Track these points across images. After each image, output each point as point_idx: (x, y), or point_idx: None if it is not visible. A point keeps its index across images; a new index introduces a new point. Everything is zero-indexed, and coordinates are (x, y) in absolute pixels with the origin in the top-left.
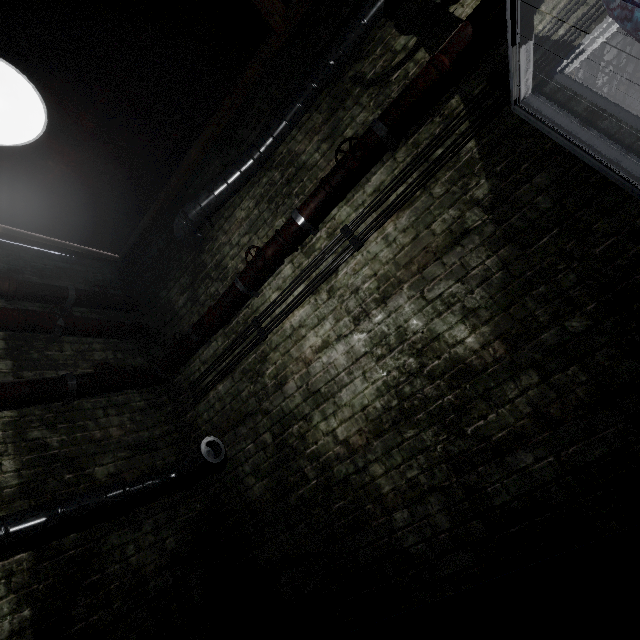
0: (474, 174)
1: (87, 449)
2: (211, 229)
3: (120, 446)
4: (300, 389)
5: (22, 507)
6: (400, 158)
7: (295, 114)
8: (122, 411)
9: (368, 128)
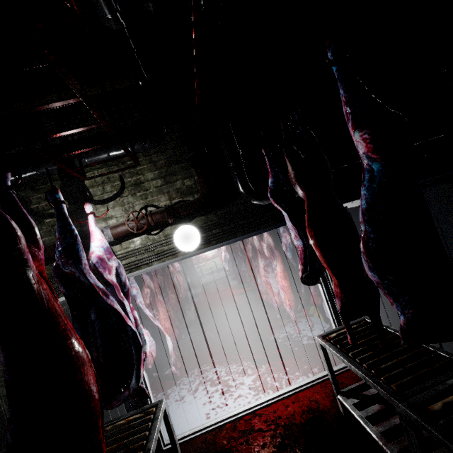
0: None
1: None
2: None
3: None
4: None
5: None
6: None
7: None
8: None
9: None
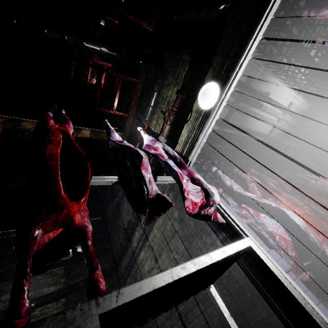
0: (173, 206)
1: None
2: (119, 211)
3: None
4: None
5: None
6: None
7: None
8: None
9: None
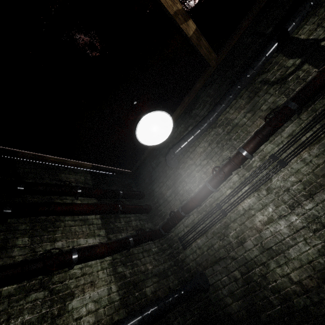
0: None
1: (140, 277)
2: (182, 157)
3: (153, 274)
4: (256, 246)
5: (123, 313)
6: (304, 118)
7: (229, 101)
8: (149, 254)
9: (284, 106)
